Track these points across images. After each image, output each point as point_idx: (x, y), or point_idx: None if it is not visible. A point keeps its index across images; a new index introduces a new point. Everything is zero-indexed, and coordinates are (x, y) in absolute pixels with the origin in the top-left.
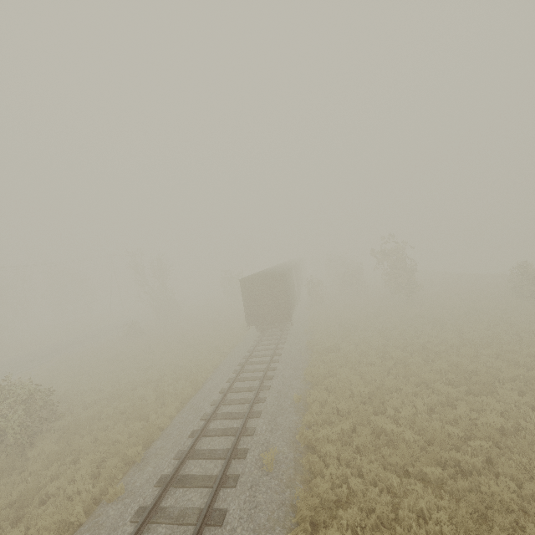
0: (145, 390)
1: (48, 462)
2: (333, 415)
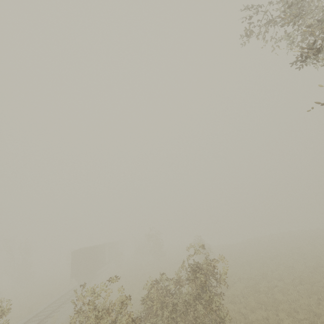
0: None
1: None
2: None
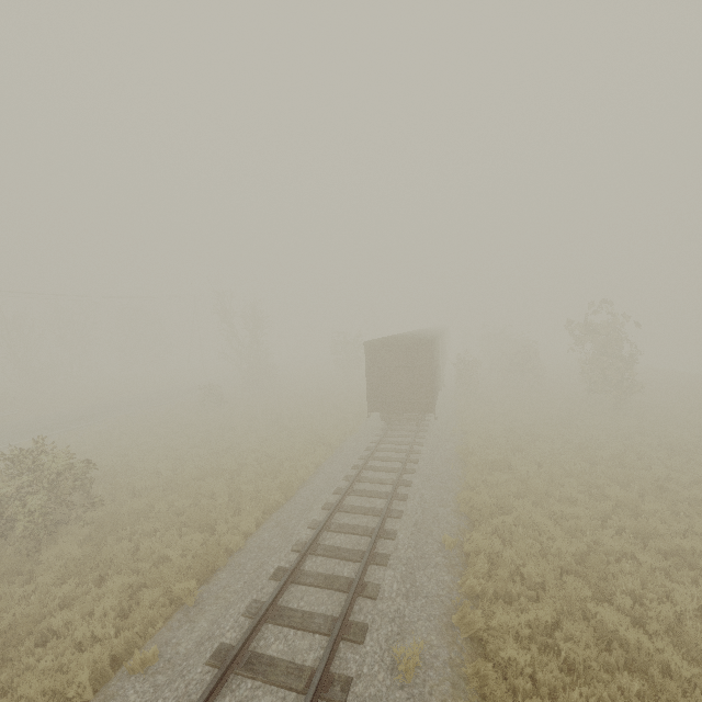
0: (214, 484)
1: (63, 574)
2: (515, 585)
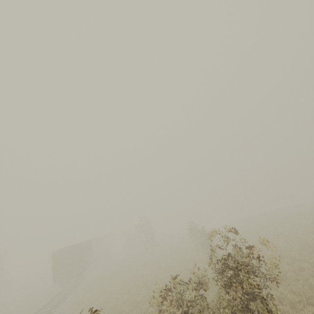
0: None
1: None
2: None
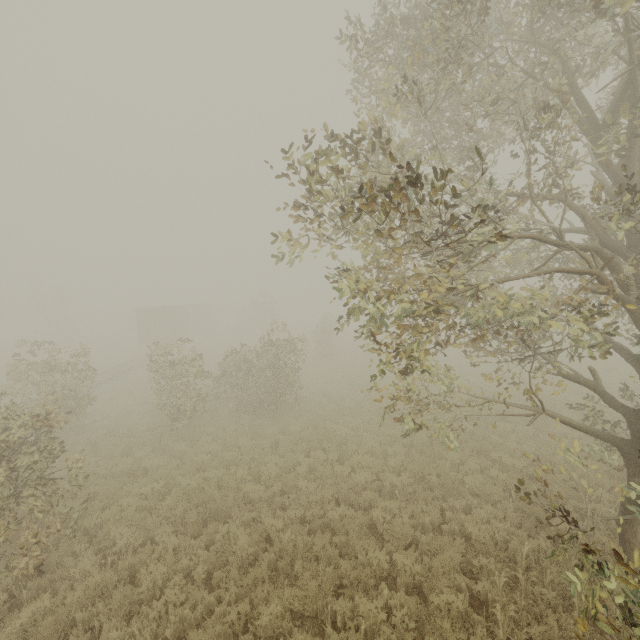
0: None
1: None
2: None
